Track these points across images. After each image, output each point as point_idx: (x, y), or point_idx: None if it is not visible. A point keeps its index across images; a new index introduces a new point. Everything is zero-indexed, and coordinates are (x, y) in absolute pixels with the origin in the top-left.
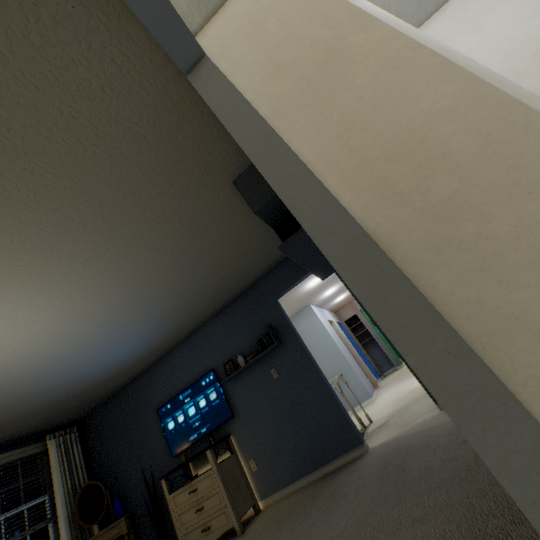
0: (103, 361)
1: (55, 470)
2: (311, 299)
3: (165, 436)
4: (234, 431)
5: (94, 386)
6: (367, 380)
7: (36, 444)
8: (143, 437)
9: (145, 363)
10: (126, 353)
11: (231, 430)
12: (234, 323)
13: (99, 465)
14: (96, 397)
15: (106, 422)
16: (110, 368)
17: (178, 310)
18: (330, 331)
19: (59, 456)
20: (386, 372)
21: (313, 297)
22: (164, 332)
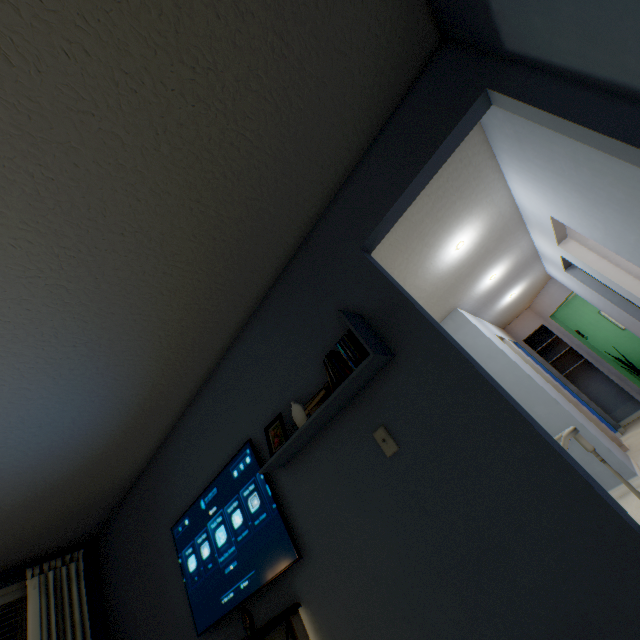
0: (17, 442)
1: (31, 636)
2: (457, 296)
3: (185, 586)
4: (307, 596)
5: (56, 489)
6: (606, 437)
7: (10, 586)
8: (159, 580)
9: (144, 438)
10: (66, 421)
11: (300, 593)
12: (279, 333)
13: (114, 621)
14: (87, 504)
15: (119, 543)
16: (57, 454)
17: (125, 309)
18: (505, 350)
19: (42, 609)
20: (623, 420)
21: (460, 289)
22: (131, 368)
